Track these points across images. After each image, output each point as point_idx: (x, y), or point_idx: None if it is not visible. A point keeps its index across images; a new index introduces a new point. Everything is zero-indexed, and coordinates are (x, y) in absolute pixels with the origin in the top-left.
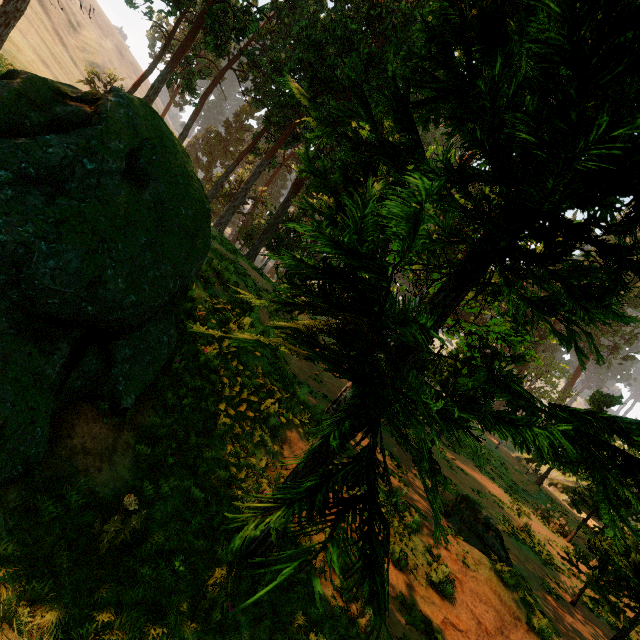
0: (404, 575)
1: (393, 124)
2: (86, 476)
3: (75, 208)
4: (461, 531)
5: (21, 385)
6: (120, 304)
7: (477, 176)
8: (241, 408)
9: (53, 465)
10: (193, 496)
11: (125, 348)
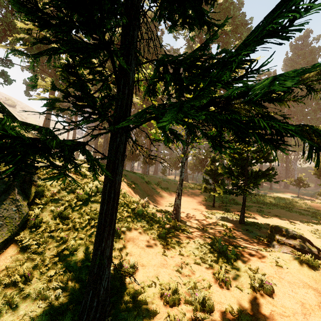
0: (231, 291)
1: None
2: None
3: None
4: (280, 248)
5: None
6: None
7: None
8: (90, 231)
9: None
10: (44, 296)
11: None
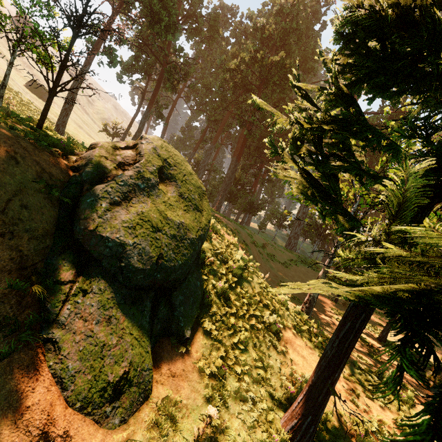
0: None
1: (327, 104)
2: (177, 393)
3: (140, 214)
4: None
5: (133, 337)
6: (174, 268)
7: (440, 127)
8: (252, 322)
9: (158, 389)
10: (243, 398)
11: (179, 296)
